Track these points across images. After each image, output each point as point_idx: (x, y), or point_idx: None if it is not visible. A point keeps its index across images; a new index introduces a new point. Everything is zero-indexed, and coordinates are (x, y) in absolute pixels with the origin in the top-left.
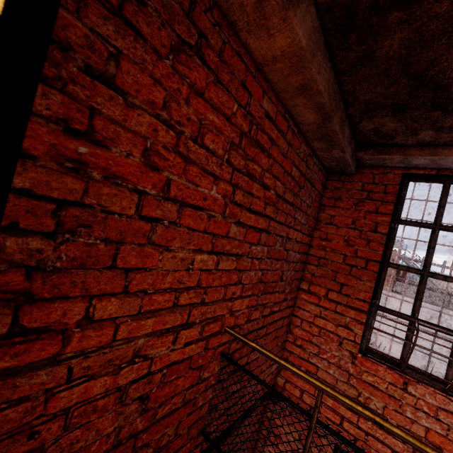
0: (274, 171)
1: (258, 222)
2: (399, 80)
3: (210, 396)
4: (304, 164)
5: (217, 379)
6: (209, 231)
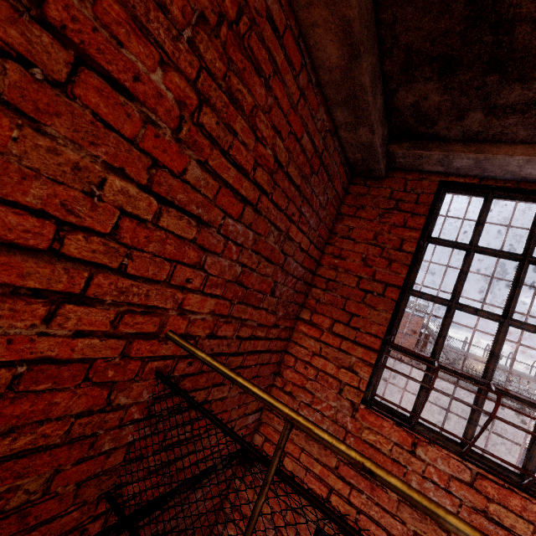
0: (274, 120)
1: (242, 186)
2: (453, 4)
3: (130, 439)
4: (320, 140)
5: (146, 412)
6: (145, 148)
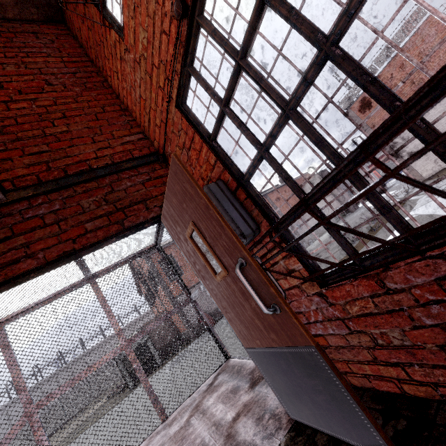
0: None
1: None
2: None
3: None
4: None
5: None
6: None
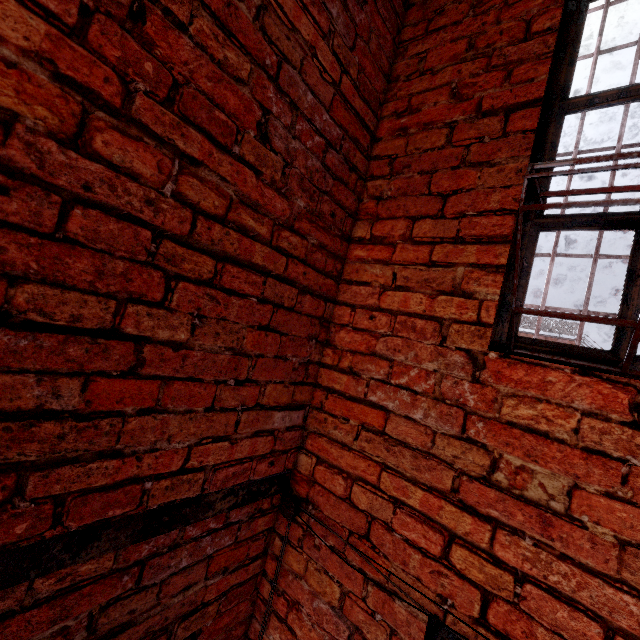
0: None
1: None
2: None
3: None
4: None
5: None
6: None
